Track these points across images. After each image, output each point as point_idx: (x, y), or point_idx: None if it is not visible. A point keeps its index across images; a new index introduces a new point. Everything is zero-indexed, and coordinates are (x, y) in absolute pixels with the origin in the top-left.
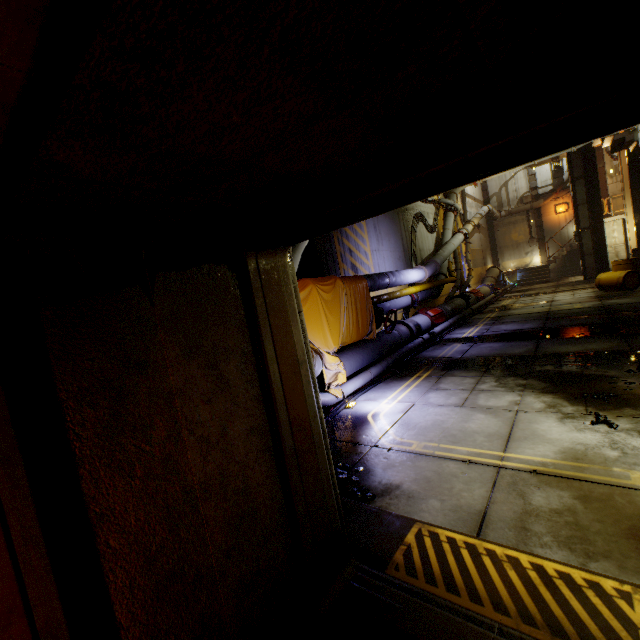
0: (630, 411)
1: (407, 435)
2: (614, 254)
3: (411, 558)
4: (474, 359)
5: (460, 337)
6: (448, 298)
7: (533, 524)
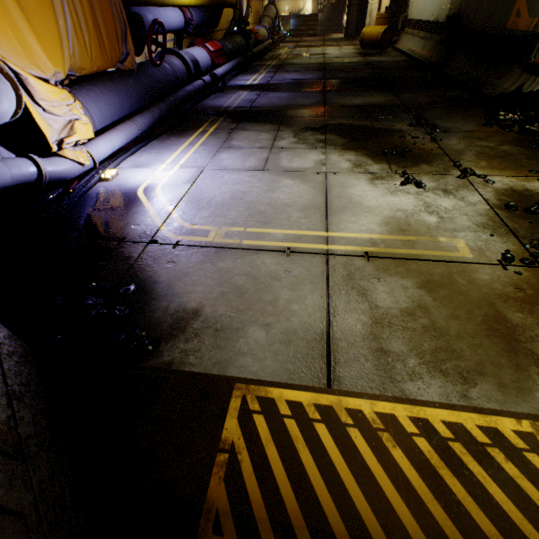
0: (427, 168)
1: (200, 218)
2: (369, 13)
3: (241, 486)
4: (265, 110)
5: (245, 84)
6: (227, 35)
7: (390, 341)
